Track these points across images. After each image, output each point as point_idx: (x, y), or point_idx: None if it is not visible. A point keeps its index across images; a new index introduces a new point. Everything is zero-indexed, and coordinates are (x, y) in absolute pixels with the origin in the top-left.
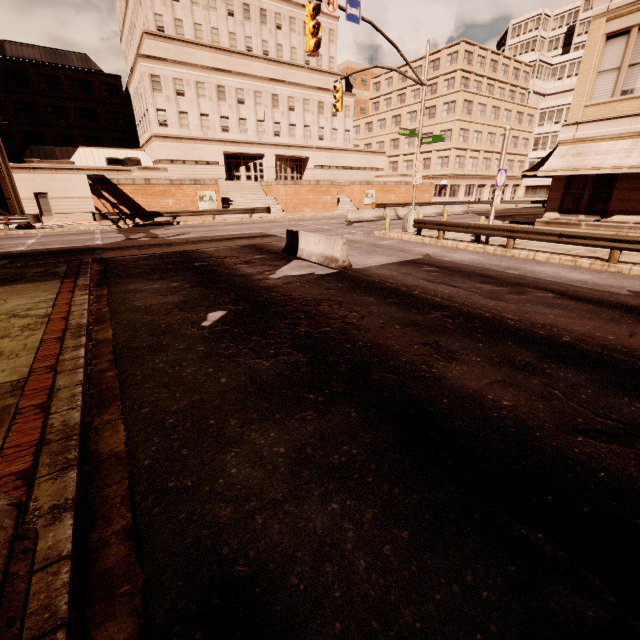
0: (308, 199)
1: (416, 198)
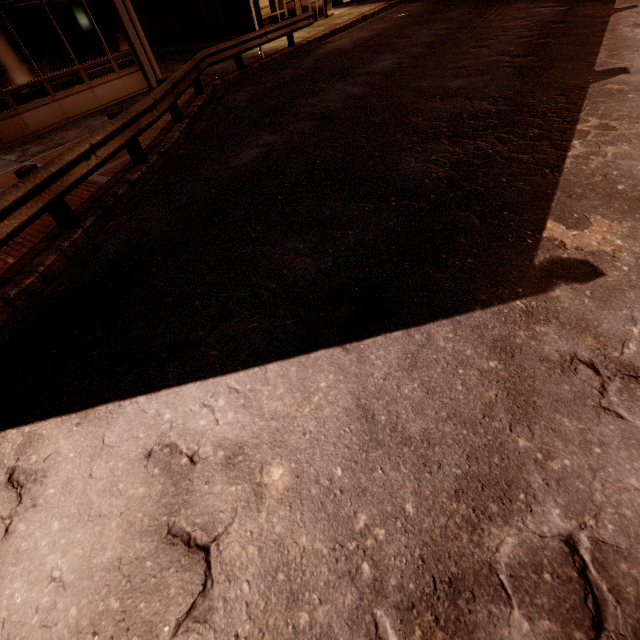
0: None
1: None
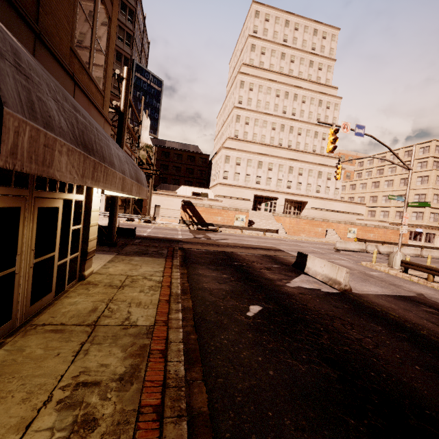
0: (304, 228)
1: (392, 239)
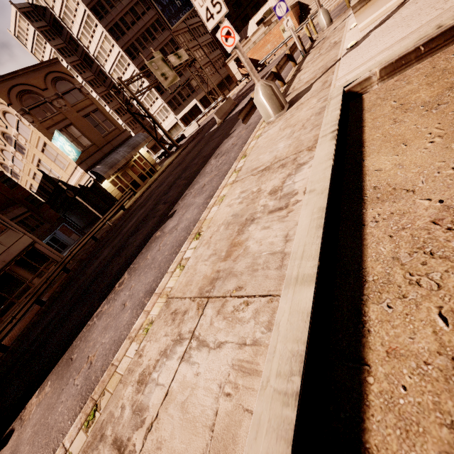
0: None
1: None
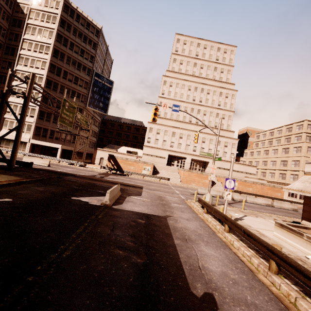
0: (195, 179)
1: (269, 193)
